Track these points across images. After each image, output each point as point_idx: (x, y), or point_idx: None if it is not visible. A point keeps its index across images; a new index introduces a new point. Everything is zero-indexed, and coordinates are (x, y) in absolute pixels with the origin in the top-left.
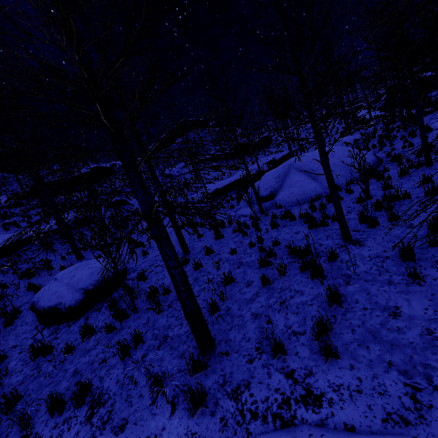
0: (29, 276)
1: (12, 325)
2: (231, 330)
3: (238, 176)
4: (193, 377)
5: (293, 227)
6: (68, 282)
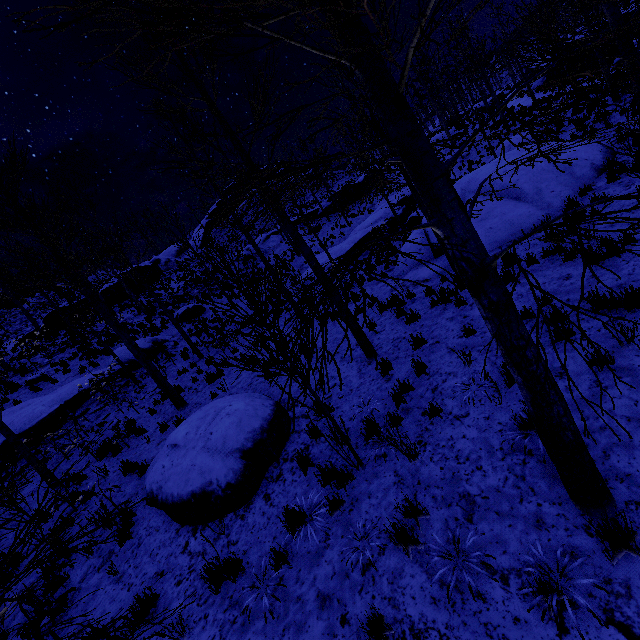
0: (113, 453)
1: (131, 538)
2: (611, 457)
3: (362, 233)
4: (614, 561)
5: (547, 272)
6: (205, 446)
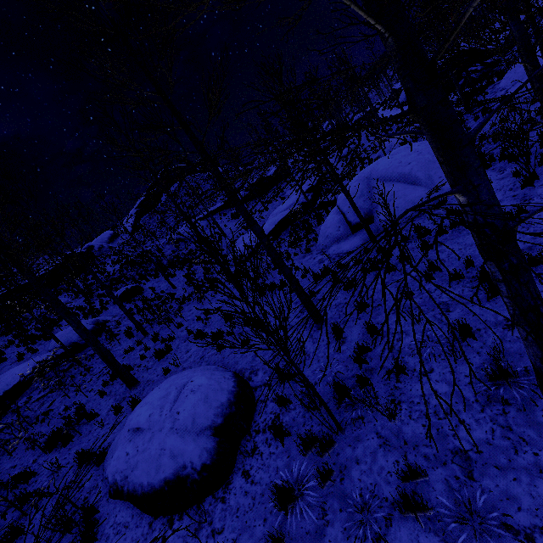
0: (63, 443)
1: (97, 540)
2: None
3: (280, 216)
4: None
5: (458, 240)
6: (173, 427)
